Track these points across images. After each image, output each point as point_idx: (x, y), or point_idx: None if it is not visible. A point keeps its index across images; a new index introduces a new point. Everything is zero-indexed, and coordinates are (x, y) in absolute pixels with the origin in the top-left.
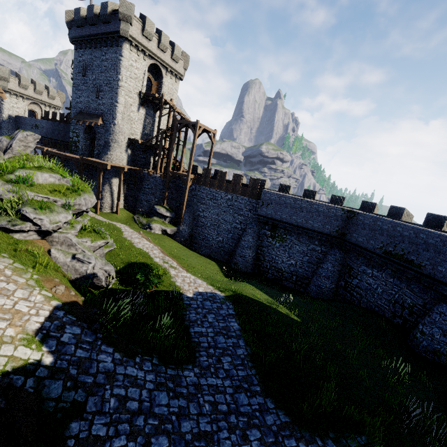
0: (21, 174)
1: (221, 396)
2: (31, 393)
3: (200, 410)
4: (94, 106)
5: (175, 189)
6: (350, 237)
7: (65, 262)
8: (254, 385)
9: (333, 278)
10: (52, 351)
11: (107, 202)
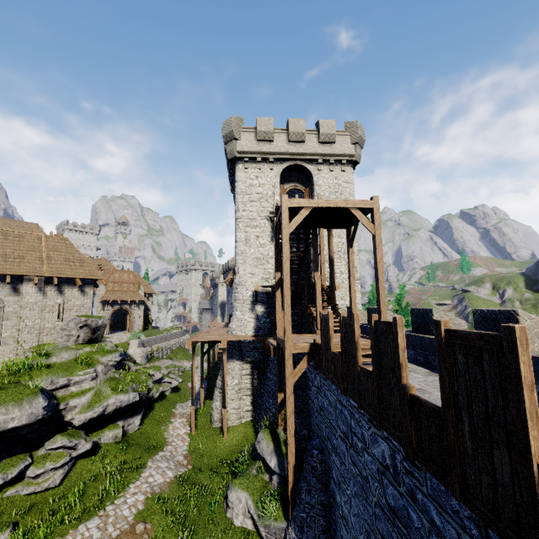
0: None
1: None
2: None
3: None
4: None
5: (300, 383)
6: None
7: None
8: None
9: None
10: None
11: (217, 407)
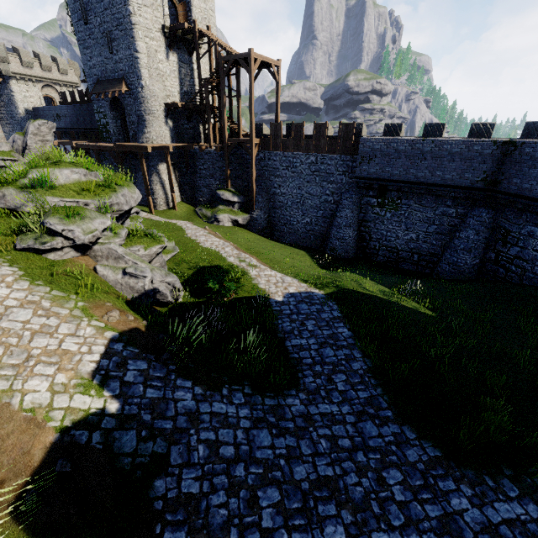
0: (35, 175)
1: (339, 427)
2: (99, 450)
3: (315, 448)
4: (111, 67)
5: (238, 163)
6: (508, 185)
7: (116, 280)
8: (383, 410)
9: (477, 250)
10: (116, 395)
11: (160, 196)
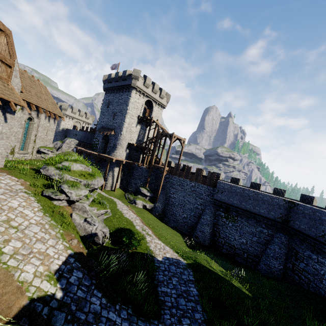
0: (65, 164)
1: None
2: (44, 319)
3: None
4: (111, 124)
5: (155, 177)
6: (293, 224)
7: (79, 223)
8: None
9: (280, 259)
10: (62, 288)
11: (109, 183)
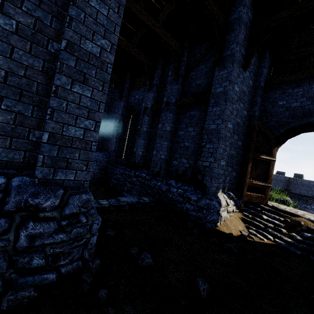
0: None
1: None
2: None
3: None
4: None
5: None
6: (293, 191)
7: None
8: None
9: None
10: None
11: None
